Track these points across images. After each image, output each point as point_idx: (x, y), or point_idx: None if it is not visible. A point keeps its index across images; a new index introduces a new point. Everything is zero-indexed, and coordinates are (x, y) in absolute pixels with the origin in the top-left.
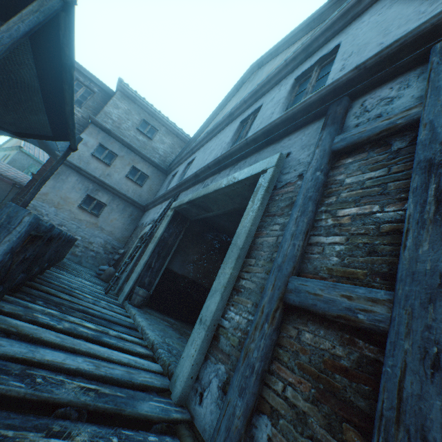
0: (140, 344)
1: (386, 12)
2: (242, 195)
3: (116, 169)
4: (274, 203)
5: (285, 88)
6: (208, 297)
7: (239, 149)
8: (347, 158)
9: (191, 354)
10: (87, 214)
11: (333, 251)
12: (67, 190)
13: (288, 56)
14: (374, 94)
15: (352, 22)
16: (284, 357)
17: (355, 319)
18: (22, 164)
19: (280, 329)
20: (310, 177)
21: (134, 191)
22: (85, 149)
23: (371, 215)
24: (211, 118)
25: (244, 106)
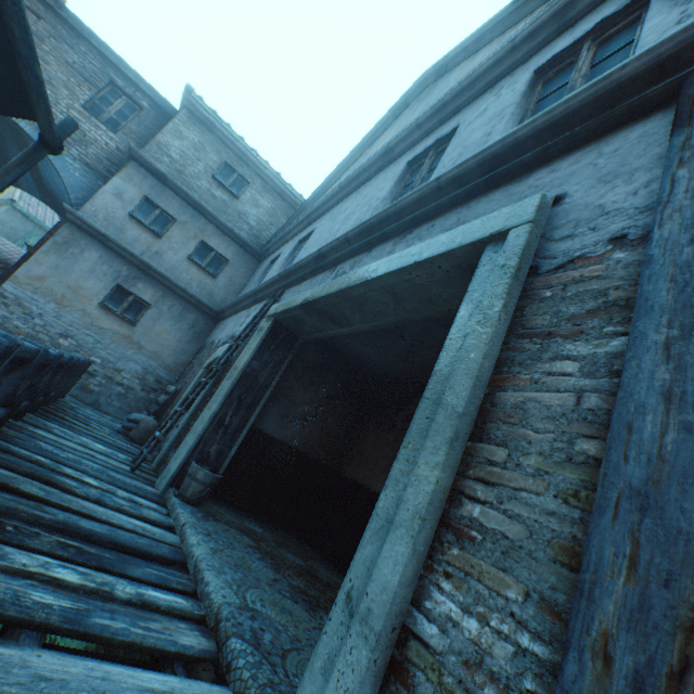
0: (188, 616)
1: None
2: (423, 292)
3: (172, 244)
4: (541, 305)
5: (513, 90)
6: (366, 532)
7: (418, 201)
8: None
9: None
10: (114, 319)
11: None
12: (80, 274)
13: (518, 32)
14: None
15: None
16: None
17: None
18: (14, 229)
19: None
20: (683, 235)
21: (201, 285)
22: (118, 204)
23: None
24: (345, 165)
25: (415, 133)
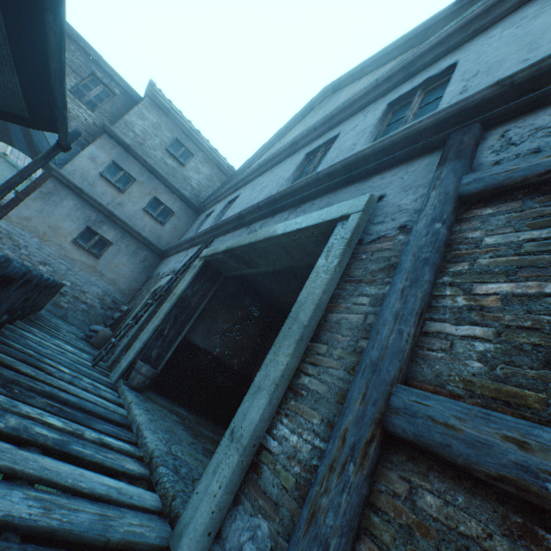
0: (132, 455)
1: (529, 23)
2: (304, 248)
3: (131, 198)
4: (359, 263)
5: (374, 115)
6: (246, 395)
7: (305, 186)
8: (485, 207)
9: (212, 492)
10: (83, 252)
11: (471, 350)
12: (59, 217)
13: (380, 75)
14: (523, 122)
15: (474, 37)
16: (384, 533)
17: (541, 492)
18: (4, 176)
19: (373, 476)
20: (424, 230)
21: (152, 230)
22: (92, 166)
23: (541, 298)
24: (265, 148)
25: (313, 134)
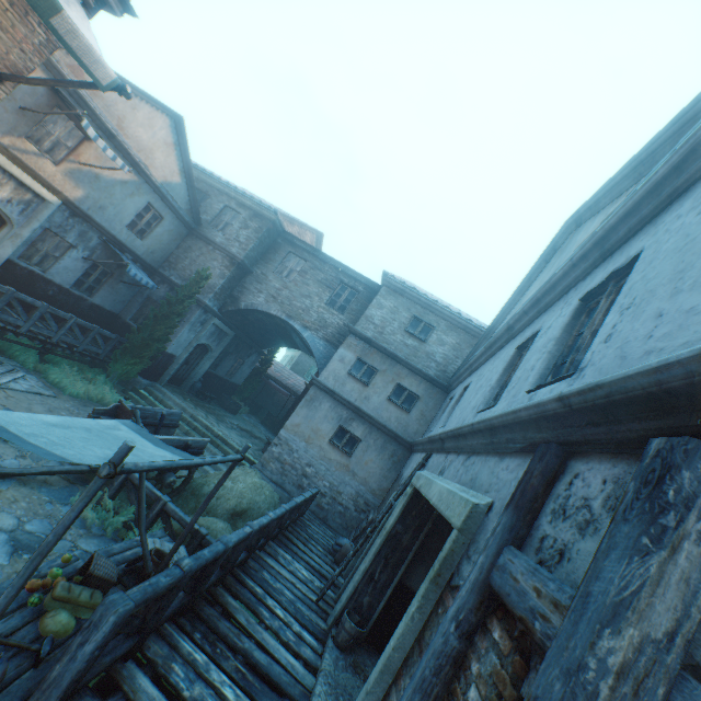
0: None
1: None
2: None
3: (375, 389)
4: (433, 618)
5: (563, 315)
6: None
7: (469, 433)
8: (498, 622)
9: None
10: (337, 451)
11: None
12: (319, 419)
13: (574, 251)
14: (589, 469)
15: (672, 202)
16: None
17: None
18: (303, 366)
19: None
20: (446, 624)
21: (397, 419)
22: (341, 366)
23: None
24: (507, 308)
25: (524, 317)
